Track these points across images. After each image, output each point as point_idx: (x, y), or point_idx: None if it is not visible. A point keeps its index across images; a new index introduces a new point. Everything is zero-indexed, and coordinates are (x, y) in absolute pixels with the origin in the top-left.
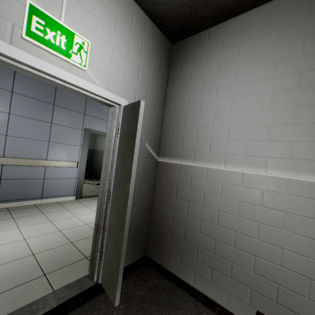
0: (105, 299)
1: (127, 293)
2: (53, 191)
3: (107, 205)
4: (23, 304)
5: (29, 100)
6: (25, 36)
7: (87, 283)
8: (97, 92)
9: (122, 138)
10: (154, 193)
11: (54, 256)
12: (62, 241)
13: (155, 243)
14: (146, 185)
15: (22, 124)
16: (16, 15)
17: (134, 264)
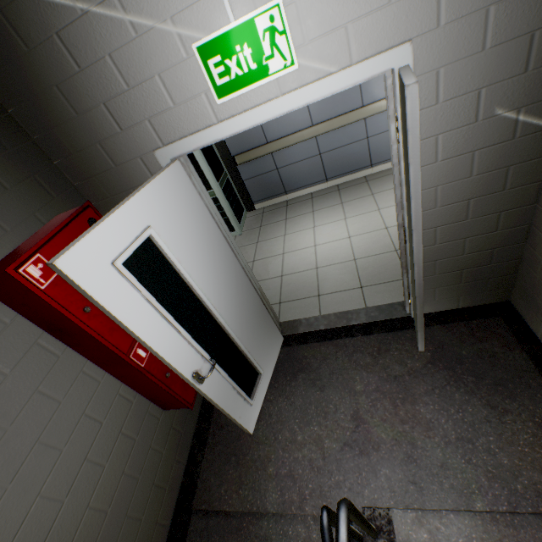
0: (411, 337)
1: (441, 343)
2: (384, 153)
3: (404, 245)
4: (342, 310)
5: None
6: (219, 100)
7: (398, 312)
8: (331, 90)
9: (403, 149)
10: (535, 208)
11: (373, 267)
12: (385, 246)
13: (525, 295)
14: (505, 199)
15: None
16: (200, 79)
17: (474, 309)
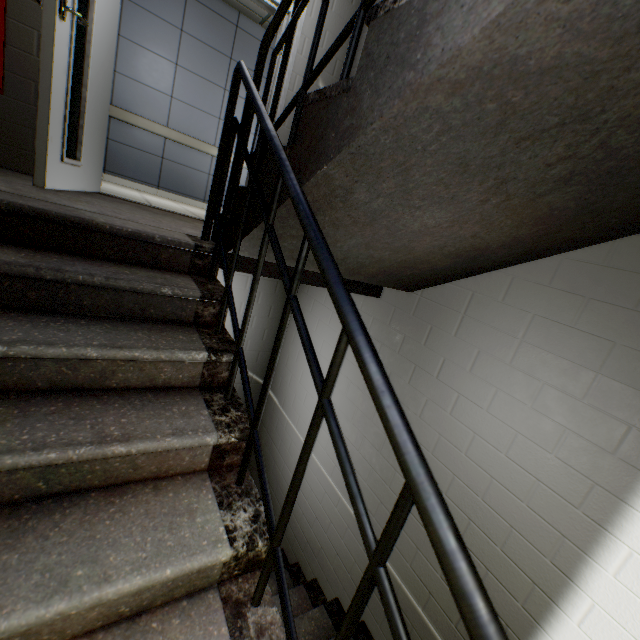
0: None
1: None
2: None
3: None
4: (178, 212)
5: (201, 46)
6: None
7: None
8: None
9: None
10: None
11: None
12: None
13: None
14: None
15: (190, 85)
16: None
17: None
